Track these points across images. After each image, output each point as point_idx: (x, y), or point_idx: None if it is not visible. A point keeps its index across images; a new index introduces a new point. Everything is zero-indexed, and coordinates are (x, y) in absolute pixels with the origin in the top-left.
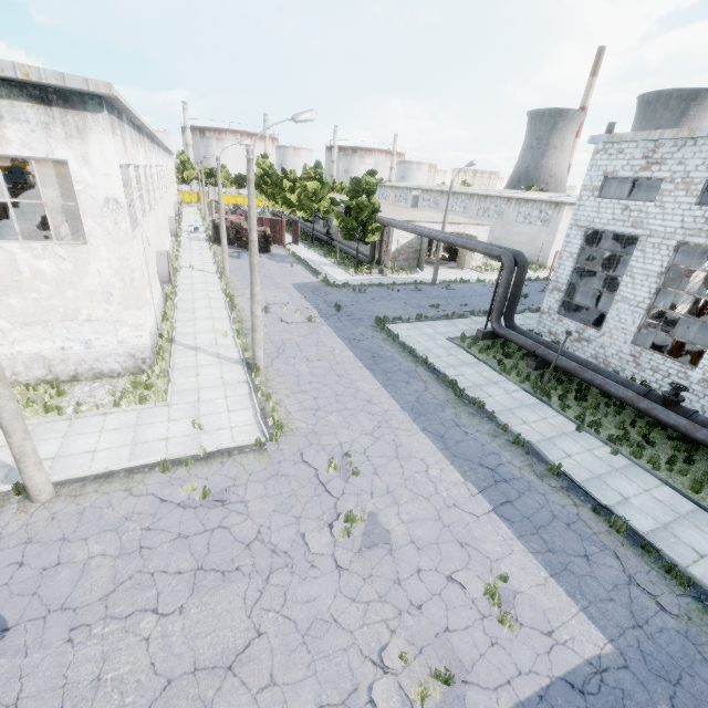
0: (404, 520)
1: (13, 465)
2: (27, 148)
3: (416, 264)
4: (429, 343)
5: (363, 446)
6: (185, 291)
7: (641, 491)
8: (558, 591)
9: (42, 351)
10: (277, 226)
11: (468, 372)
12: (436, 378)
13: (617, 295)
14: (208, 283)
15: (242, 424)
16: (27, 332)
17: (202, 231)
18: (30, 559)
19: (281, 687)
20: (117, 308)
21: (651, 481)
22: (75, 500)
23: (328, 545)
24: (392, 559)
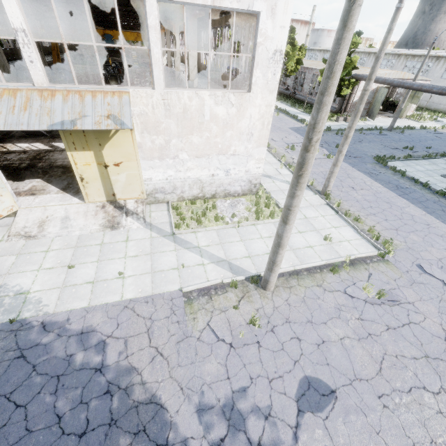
0: None
1: (228, 260)
2: (236, 0)
3: (365, 114)
4: (430, 178)
5: None
6: None
7: None
8: None
9: (201, 176)
10: None
11: None
12: None
13: None
14: None
15: (353, 238)
16: (196, 162)
17: None
18: (301, 335)
19: None
20: (252, 145)
21: None
22: (291, 291)
23: None
24: None
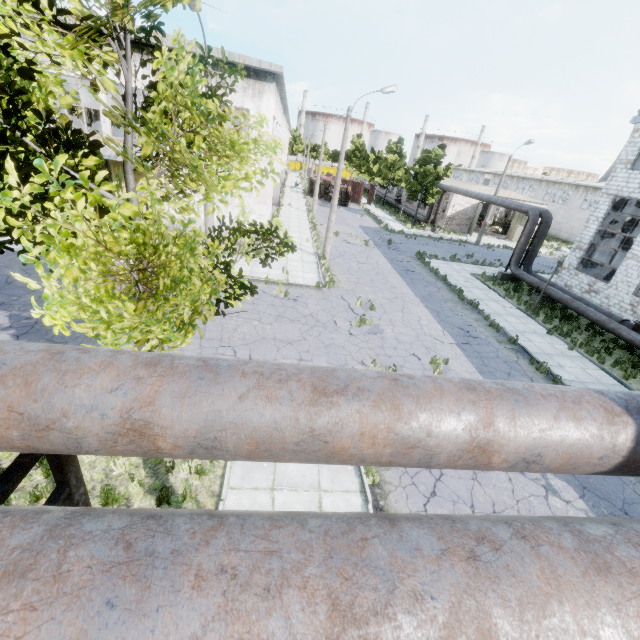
0: (395, 332)
1: None
2: (233, 101)
3: (467, 230)
4: (453, 273)
5: (381, 302)
6: (284, 217)
7: (577, 367)
8: (478, 377)
9: None
10: (357, 188)
11: (477, 291)
12: (448, 288)
13: (629, 253)
14: (300, 216)
15: (310, 278)
16: None
17: (300, 188)
18: None
19: (312, 354)
20: (253, 201)
21: (590, 366)
22: None
23: (347, 327)
24: (381, 340)
